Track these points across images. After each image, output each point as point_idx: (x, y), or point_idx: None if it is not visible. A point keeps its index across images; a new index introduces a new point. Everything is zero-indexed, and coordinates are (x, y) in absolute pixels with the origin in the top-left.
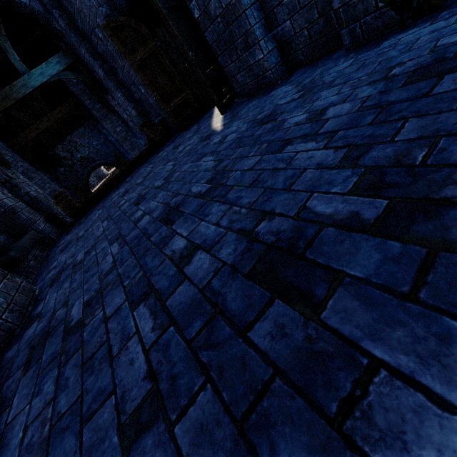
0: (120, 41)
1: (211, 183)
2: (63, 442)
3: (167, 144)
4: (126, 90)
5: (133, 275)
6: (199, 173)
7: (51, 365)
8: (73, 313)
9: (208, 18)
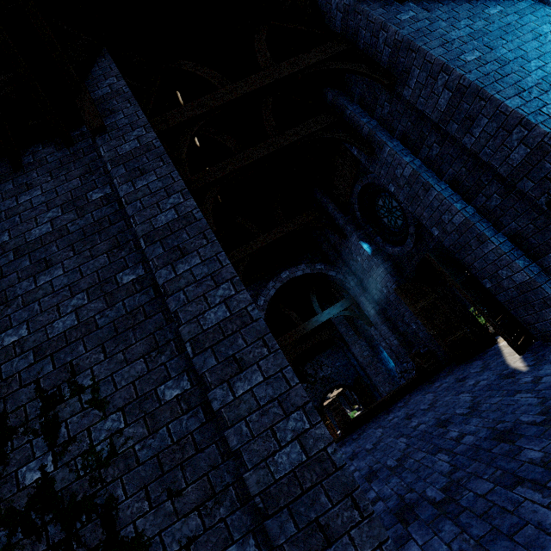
0: (406, 296)
1: (545, 415)
2: (497, 543)
3: (441, 375)
4: (391, 324)
5: (490, 472)
6: (521, 406)
7: (437, 519)
8: (431, 494)
9: (500, 288)
